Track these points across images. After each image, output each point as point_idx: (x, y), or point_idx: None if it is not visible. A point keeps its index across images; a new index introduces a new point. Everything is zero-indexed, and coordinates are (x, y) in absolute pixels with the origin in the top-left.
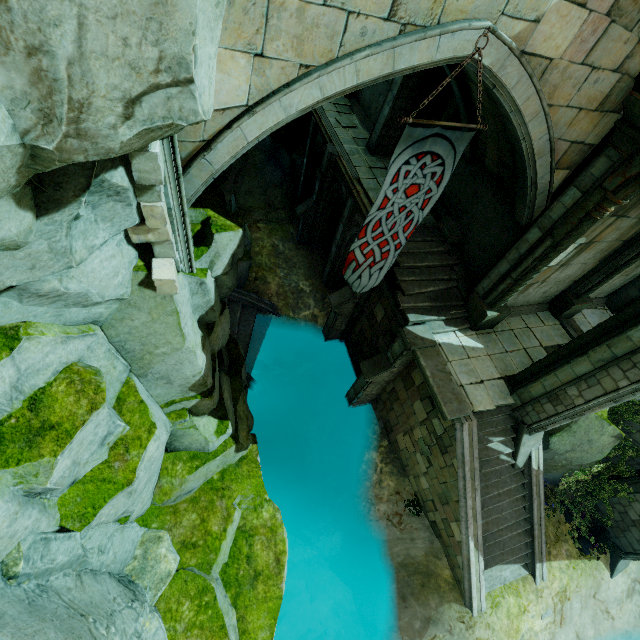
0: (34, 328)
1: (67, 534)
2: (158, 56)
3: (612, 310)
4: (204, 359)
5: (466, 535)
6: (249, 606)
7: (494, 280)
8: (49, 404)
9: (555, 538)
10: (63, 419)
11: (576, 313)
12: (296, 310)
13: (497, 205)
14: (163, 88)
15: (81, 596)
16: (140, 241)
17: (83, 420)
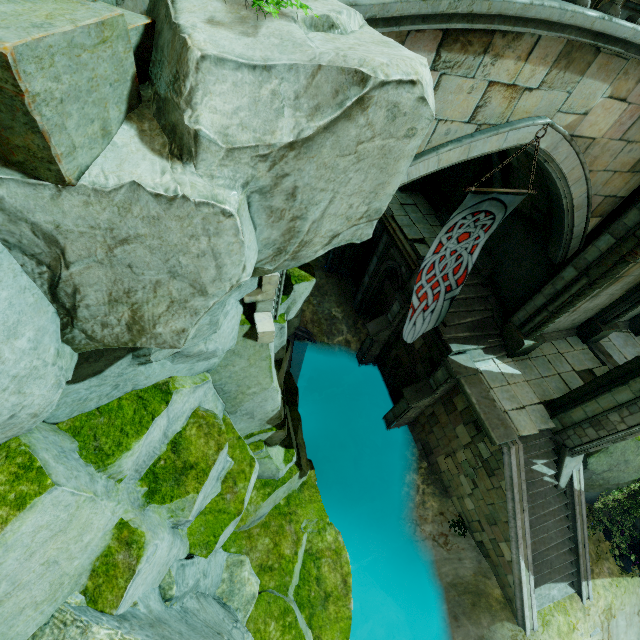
0: (177, 382)
1: (191, 560)
2: (366, 210)
3: (635, 333)
4: (281, 395)
5: (516, 555)
6: (323, 626)
7: (530, 312)
8: (186, 446)
9: (597, 556)
10: (199, 459)
11: (603, 338)
12: (330, 336)
13: (529, 243)
14: (357, 225)
15: (207, 617)
16: (250, 301)
17: (213, 459)
